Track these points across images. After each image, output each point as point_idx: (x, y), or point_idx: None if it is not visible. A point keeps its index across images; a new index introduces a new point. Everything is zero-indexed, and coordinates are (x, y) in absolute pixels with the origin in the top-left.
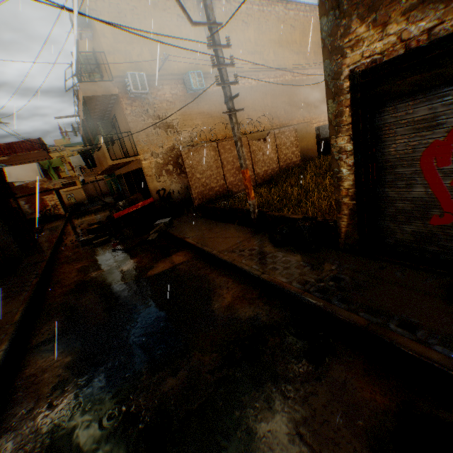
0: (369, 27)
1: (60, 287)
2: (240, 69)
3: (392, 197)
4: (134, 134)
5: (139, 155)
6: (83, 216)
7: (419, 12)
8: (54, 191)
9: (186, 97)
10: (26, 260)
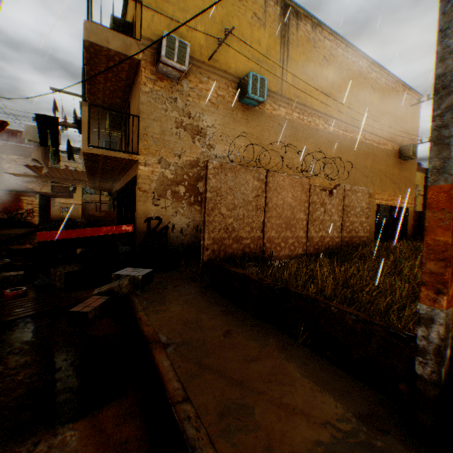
0: None
1: None
2: (309, 104)
3: None
4: (142, 122)
5: (138, 154)
6: None
7: None
8: (38, 194)
9: (235, 106)
10: None
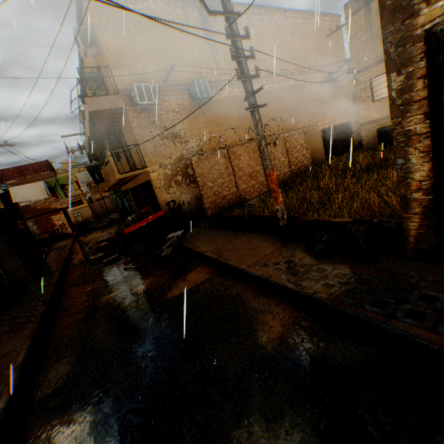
0: None
1: (69, 315)
2: None
3: None
4: (141, 146)
5: (147, 167)
6: (91, 234)
7: None
8: (61, 211)
9: (192, 106)
10: (33, 284)
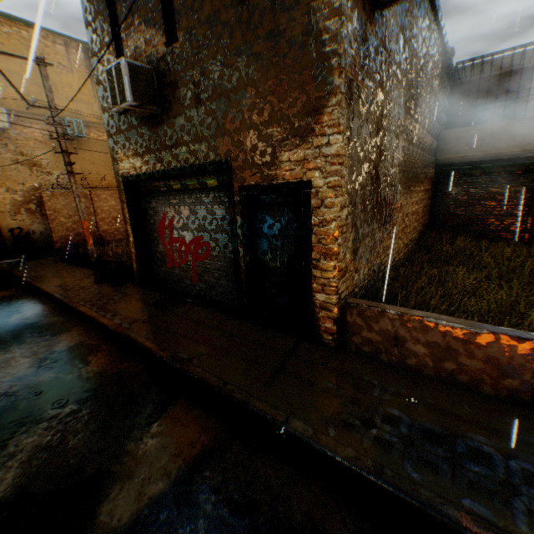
0: (124, 155)
1: None
2: None
3: (155, 250)
4: None
5: None
6: None
7: (137, 157)
8: None
9: None
10: None
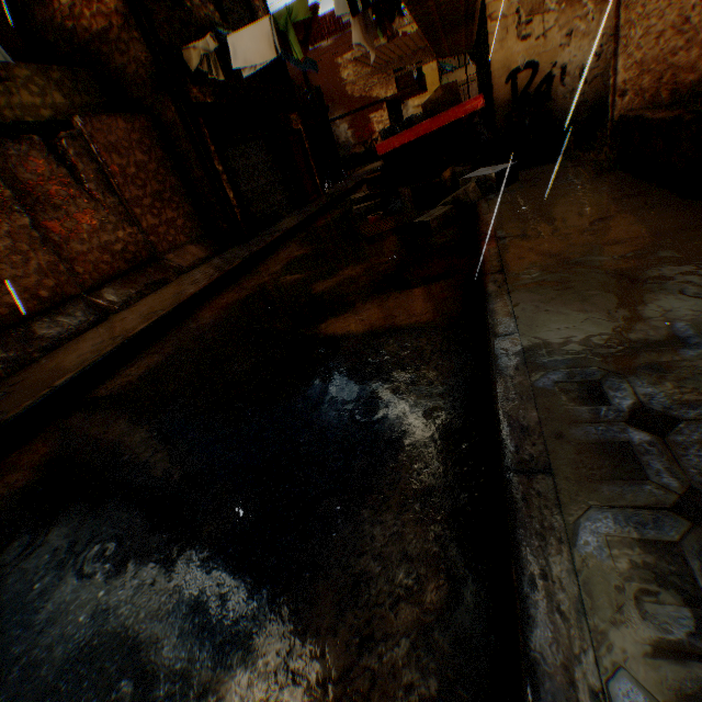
0: None
1: (240, 287)
2: None
3: None
4: None
5: None
6: None
7: None
8: (383, 105)
9: None
10: (279, 223)
